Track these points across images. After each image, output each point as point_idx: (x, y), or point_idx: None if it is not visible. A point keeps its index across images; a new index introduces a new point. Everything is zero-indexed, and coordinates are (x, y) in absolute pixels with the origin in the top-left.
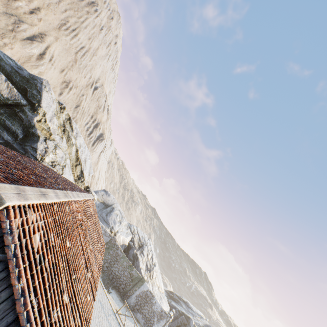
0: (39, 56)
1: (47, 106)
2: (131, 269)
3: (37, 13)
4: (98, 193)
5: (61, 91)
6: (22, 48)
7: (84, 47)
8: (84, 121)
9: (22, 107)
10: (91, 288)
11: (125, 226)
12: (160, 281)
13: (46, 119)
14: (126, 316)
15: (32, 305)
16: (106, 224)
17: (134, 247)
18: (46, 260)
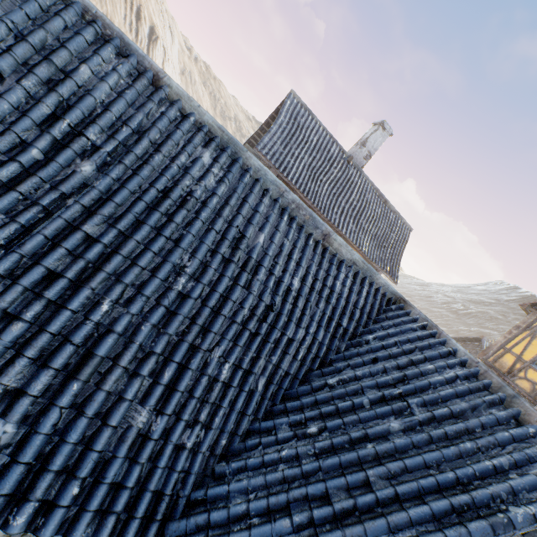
0: None
1: None
2: None
3: None
4: None
5: None
6: None
7: None
8: (119, 15)
9: None
10: None
11: None
12: None
13: None
14: None
15: None
16: None
17: None
18: None
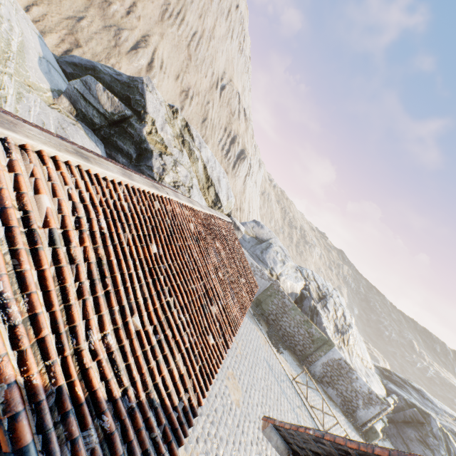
0: (147, 67)
1: (154, 111)
2: (308, 326)
3: (133, 10)
4: (247, 226)
5: (181, 105)
6: (129, 64)
7: (195, 33)
8: (216, 138)
9: (129, 120)
10: (220, 329)
11: (292, 268)
12: (363, 351)
13: (156, 128)
14: (308, 387)
15: (5, 301)
16: (262, 264)
17: (309, 296)
18: (72, 245)
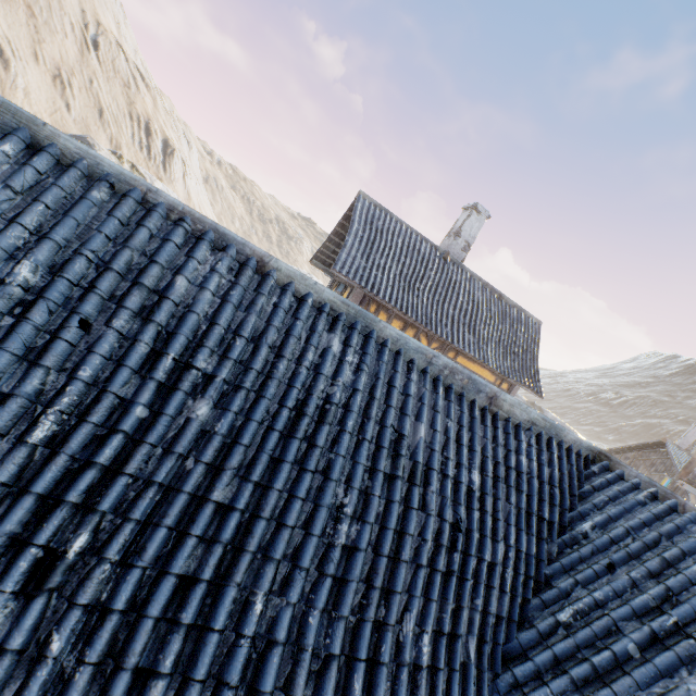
0: (1, 62)
1: None
2: None
3: None
4: None
5: (64, 101)
6: None
7: None
8: (126, 135)
9: None
10: None
11: None
12: None
13: None
14: None
15: None
16: None
17: None
18: None
